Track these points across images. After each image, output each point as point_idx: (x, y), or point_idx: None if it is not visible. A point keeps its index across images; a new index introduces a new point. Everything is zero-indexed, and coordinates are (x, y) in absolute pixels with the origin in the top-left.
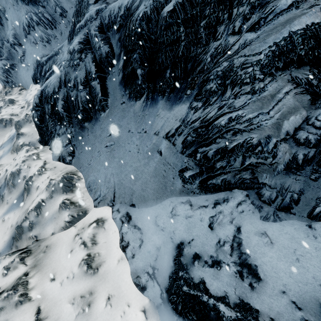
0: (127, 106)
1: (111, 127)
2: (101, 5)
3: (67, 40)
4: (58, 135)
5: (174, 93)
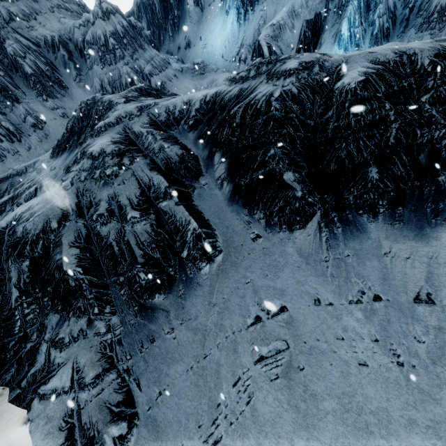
0: (273, 243)
1: (248, 297)
2: (145, 102)
3: (48, 154)
4: (54, 344)
5: (406, 205)
